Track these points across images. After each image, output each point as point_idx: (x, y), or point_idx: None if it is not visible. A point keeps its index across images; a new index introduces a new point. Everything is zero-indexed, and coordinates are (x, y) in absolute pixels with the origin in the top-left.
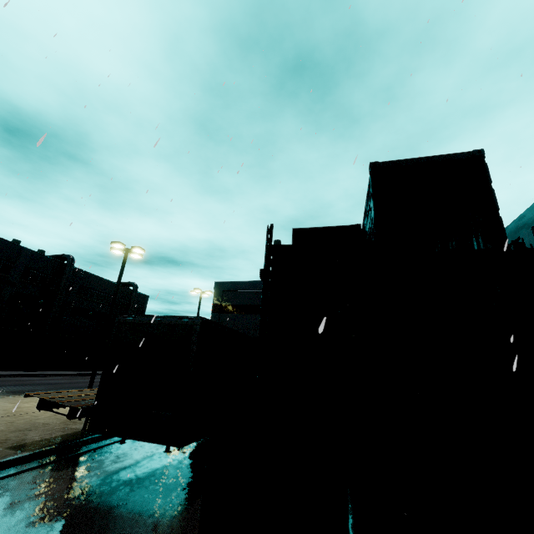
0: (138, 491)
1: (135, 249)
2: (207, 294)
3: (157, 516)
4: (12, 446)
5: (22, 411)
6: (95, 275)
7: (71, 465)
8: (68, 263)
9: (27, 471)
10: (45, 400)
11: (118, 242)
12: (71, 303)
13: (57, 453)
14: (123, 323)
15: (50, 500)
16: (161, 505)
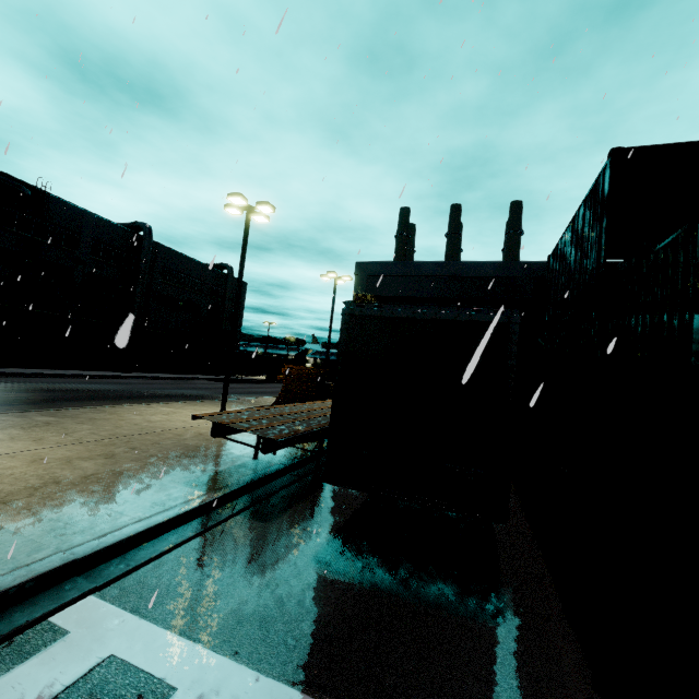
0: (404, 565)
1: (262, 207)
2: (343, 280)
3: (474, 615)
4: (187, 482)
5: (158, 427)
6: (179, 253)
7: (276, 513)
8: (144, 234)
9: (227, 520)
10: (219, 425)
11: (238, 194)
12: (156, 290)
13: (246, 493)
14: (358, 316)
15: (296, 574)
16: (460, 593)
